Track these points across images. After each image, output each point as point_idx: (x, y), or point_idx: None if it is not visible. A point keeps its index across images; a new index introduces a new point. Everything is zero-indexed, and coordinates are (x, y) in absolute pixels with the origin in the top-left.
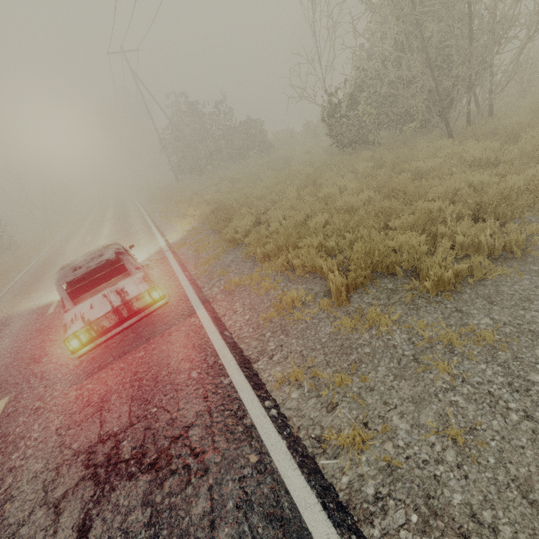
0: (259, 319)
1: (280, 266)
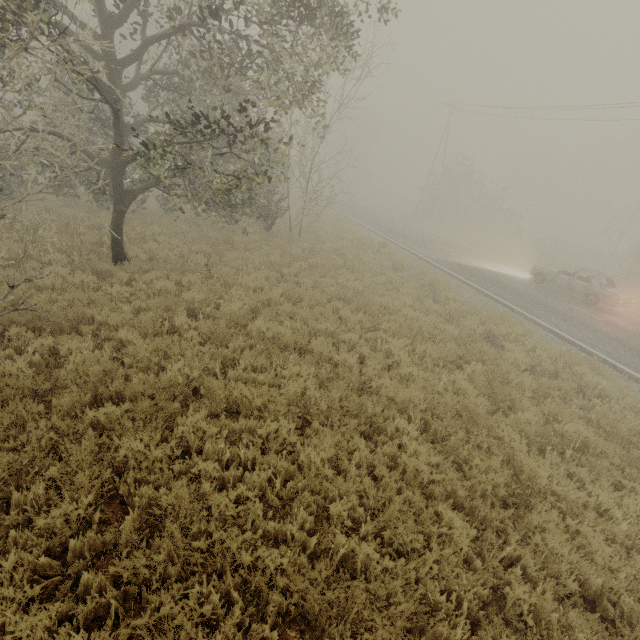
0: None
1: None
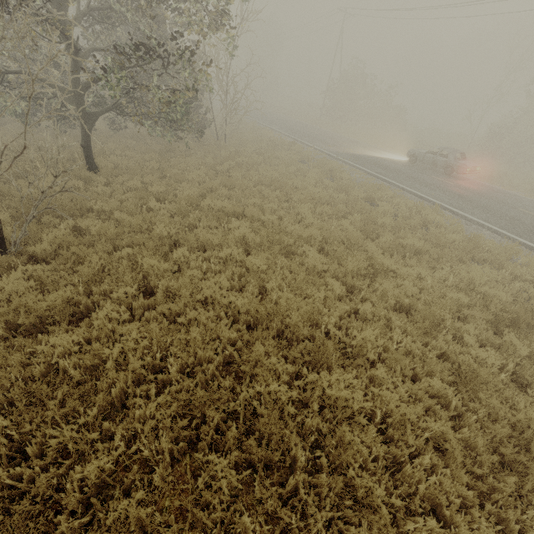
0: (502, 188)
1: (494, 181)
